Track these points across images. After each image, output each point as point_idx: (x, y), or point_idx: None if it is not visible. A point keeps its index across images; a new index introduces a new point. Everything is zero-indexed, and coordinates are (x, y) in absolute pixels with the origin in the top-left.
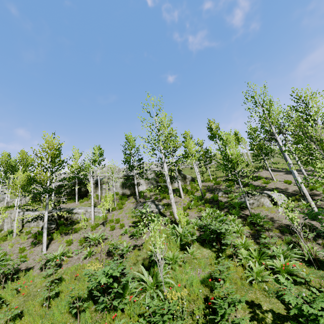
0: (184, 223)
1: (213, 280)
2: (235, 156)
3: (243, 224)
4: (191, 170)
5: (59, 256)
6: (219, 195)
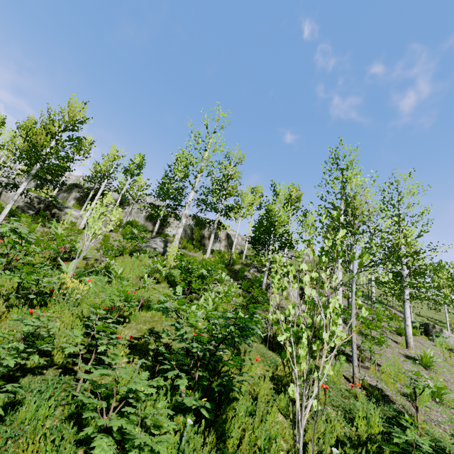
0: (171, 261)
1: (141, 307)
2: (275, 213)
3: (242, 296)
4: (255, 251)
5: (6, 232)
6: (251, 271)
